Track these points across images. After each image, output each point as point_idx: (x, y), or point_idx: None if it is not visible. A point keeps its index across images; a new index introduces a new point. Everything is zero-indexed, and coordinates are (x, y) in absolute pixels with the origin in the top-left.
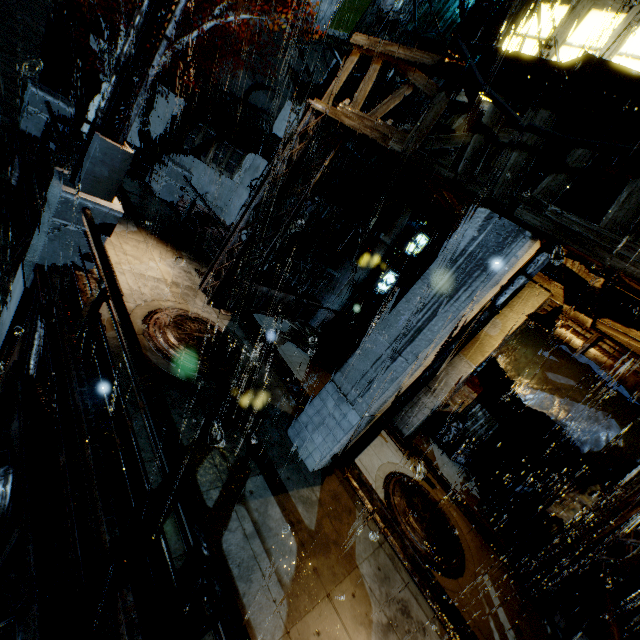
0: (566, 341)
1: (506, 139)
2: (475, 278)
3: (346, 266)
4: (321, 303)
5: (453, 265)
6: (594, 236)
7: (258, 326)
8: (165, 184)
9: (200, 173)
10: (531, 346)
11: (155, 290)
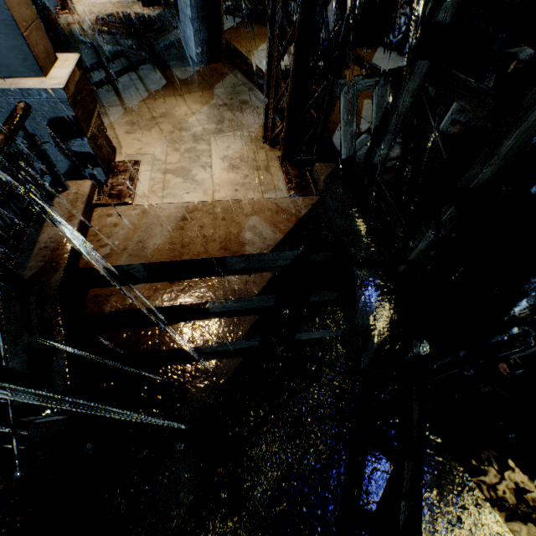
0: None
1: None
2: None
3: None
4: None
5: None
6: None
7: None
8: None
9: None
10: None
11: (102, 8)
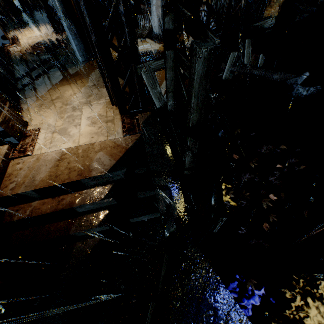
0: None
1: None
2: None
3: None
4: None
5: None
6: None
7: None
8: None
9: None
10: None
11: (34, 39)
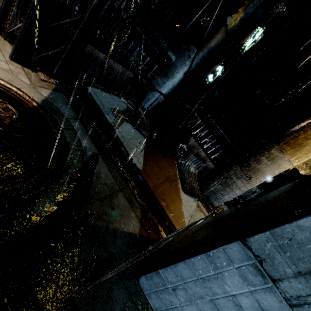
0: None
1: None
2: None
3: (183, 50)
4: (153, 86)
5: None
6: None
7: (93, 102)
8: None
9: None
10: None
11: None
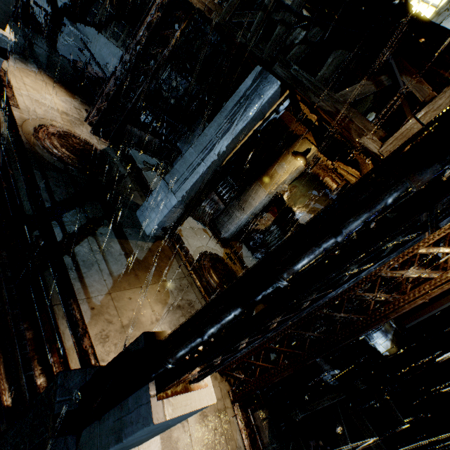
0: (330, 187)
1: (277, 17)
2: (248, 111)
3: (199, 125)
4: (181, 150)
5: (238, 103)
6: (311, 86)
7: (129, 155)
8: (66, 43)
9: (101, 45)
10: (307, 187)
11: (48, 113)
